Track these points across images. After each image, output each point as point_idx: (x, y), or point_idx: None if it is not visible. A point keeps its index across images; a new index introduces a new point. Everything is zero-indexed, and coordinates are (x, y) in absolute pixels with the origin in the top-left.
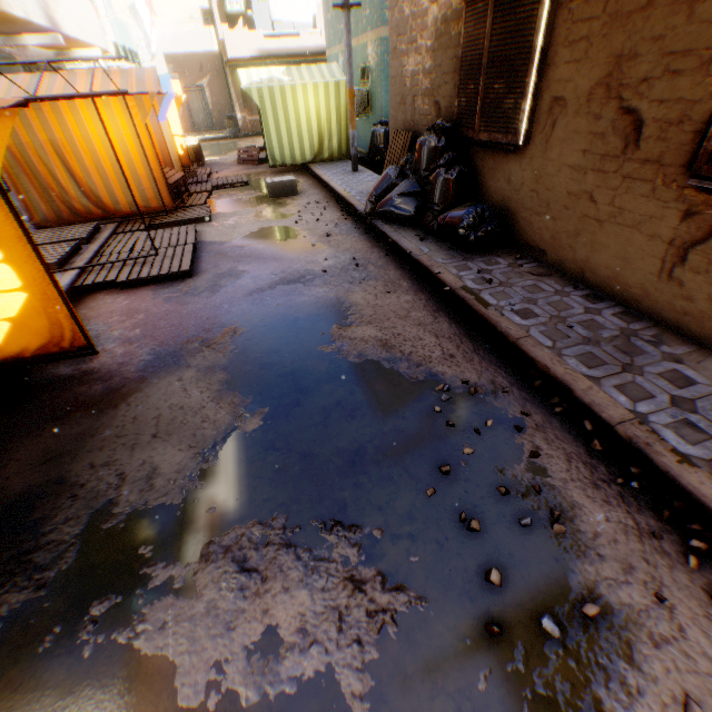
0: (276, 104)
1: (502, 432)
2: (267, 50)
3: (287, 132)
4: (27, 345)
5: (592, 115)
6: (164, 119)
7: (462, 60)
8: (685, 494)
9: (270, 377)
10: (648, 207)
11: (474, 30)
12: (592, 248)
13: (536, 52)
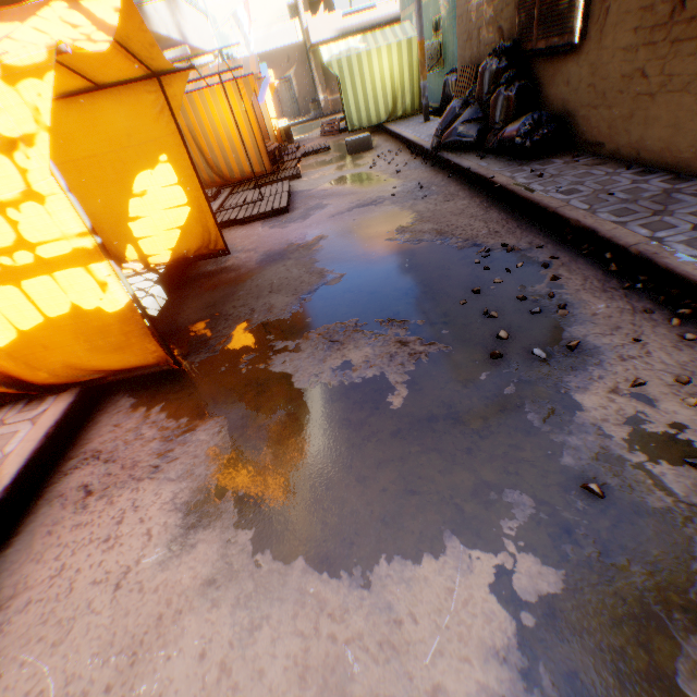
0: (353, 71)
1: (530, 269)
2: (345, 28)
3: (363, 97)
4: (189, 247)
5: None
6: (262, 101)
7: None
8: (679, 279)
9: (348, 258)
10: (694, 66)
11: None
12: (644, 126)
13: None
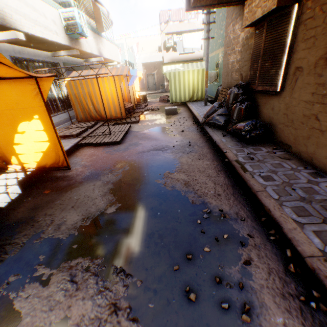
0: (176, 78)
1: (231, 243)
2: (180, 59)
3: (179, 89)
4: (47, 162)
5: (316, 74)
6: (130, 84)
7: (252, 54)
8: None
9: (128, 190)
10: None
11: (257, 40)
12: (316, 146)
13: (286, 46)
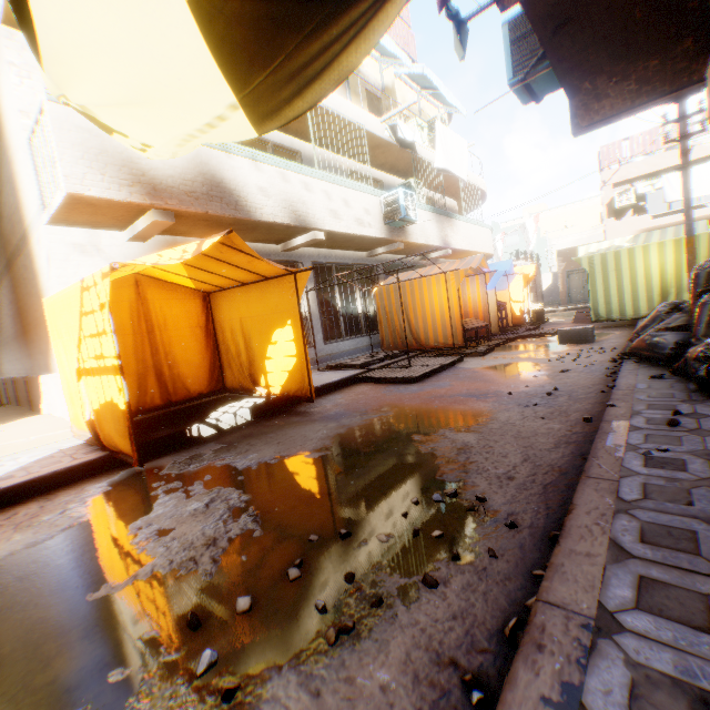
0: (606, 266)
1: (437, 548)
2: (652, 227)
3: (616, 290)
4: (291, 387)
5: None
6: (492, 288)
7: None
8: None
9: (360, 439)
10: None
11: None
12: None
13: None
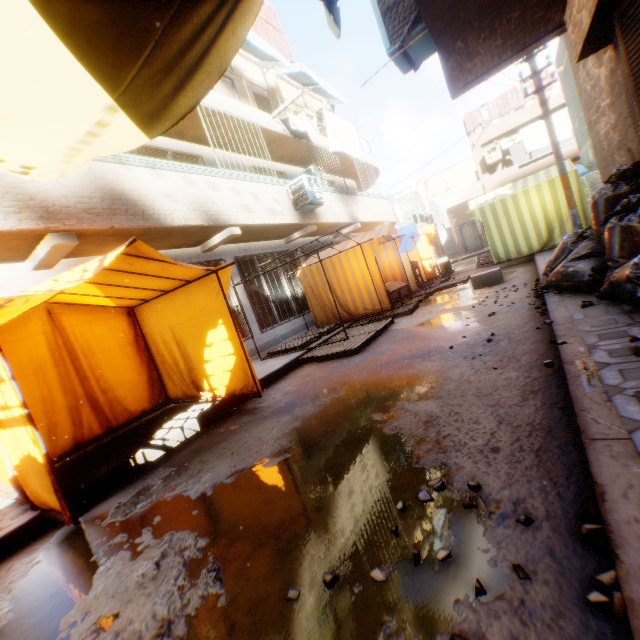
0: (497, 213)
1: (450, 576)
2: (521, 175)
3: (510, 232)
4: (235, 386)
5: None
6: (403, 251)
7: (624, 97)
8: None
9: (318, 431)
10: None
11: (620, 65)
12: None
13: None
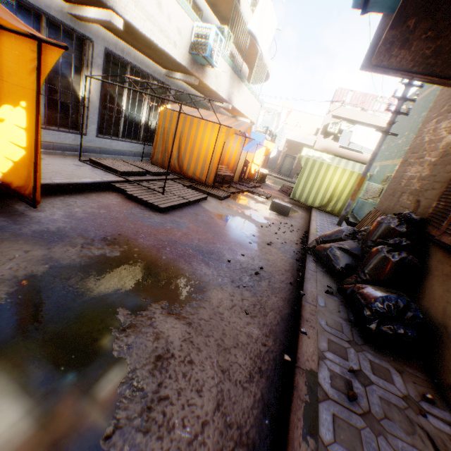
0: (313, 169)
1: None
2: (337, 152)
3: (311, 185)
4: (14, 180)
5: None
6: (246, 150)
7: None
8: None
9: (52, 298)
10: None
11: None
12: None
13: None
